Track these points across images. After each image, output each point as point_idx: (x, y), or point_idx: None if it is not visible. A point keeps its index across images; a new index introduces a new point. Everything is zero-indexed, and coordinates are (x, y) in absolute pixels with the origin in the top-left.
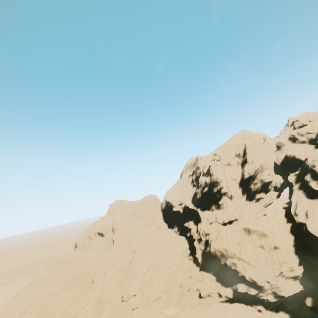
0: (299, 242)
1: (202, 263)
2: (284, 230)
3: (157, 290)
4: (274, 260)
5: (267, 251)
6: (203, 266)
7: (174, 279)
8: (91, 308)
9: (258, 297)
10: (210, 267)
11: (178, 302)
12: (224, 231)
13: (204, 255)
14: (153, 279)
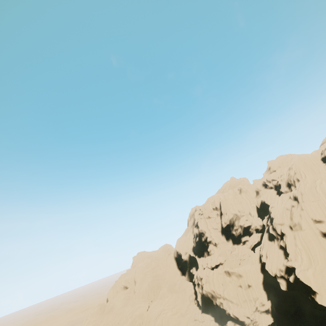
0: (266, 279)
1: (202, 306)
2: (254, 270)
3: None
4: (250, 297)
5: (244, 289)
6: (204, 308)
7: (181, 322)
8: None
9: None
10: (208, 308)
11: None
12: (211, 275)
13: (203, 297)
14: (163, 323)
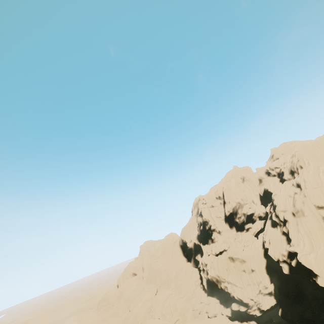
0: (269, 264)
1: (208, 289)
2: (258, 255)
3: (175, 314)
4: (253, 280)
5: (248, 274)
6: (209, 291)
7: (188, 305)
8: None
9: (248, 313)
10: (213, 292)
11: None
12: (215, 261)
13: (208, 282)
14: (171, 306)
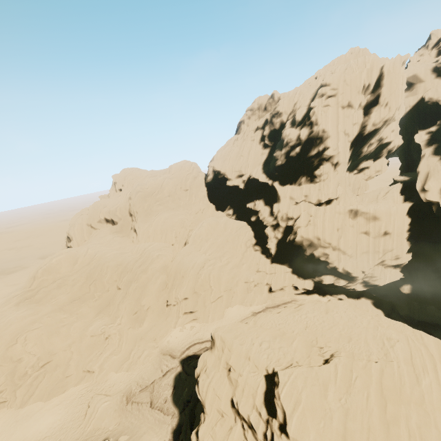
0: (416, 226)
1: (277, 255)
2: (402, 212)
3: (216, 290)
4: (378, 248)
5: (373, 238)
6: (277, 257)
7: (237, 275)
8: (125, 320)
9: (344, 287)
10: (286, 258)
11: (243, 300)
12: (320, 215)
13: (281, 245)
14: (211, 279)
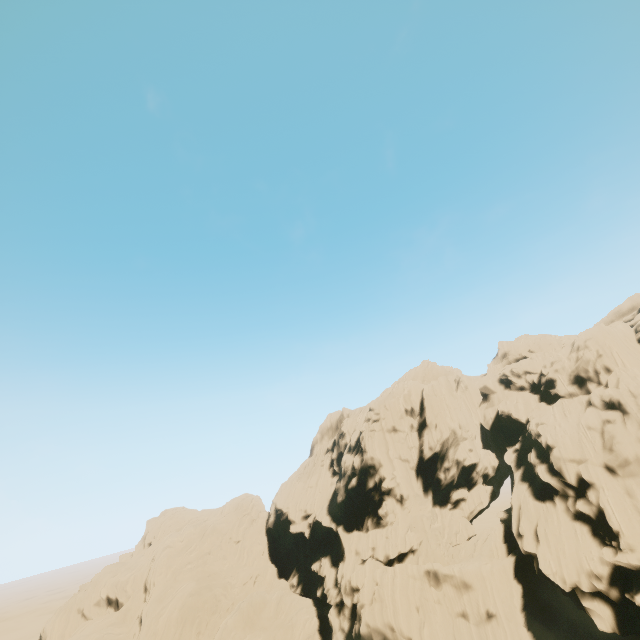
0: (532, 598)
1: None
2: (502, 573)
3: None
4: None
5: (475, 625)
6: None
7: None
8: None
9: None
10: None
11: None
12: (388, 581)
13: None
14: None
